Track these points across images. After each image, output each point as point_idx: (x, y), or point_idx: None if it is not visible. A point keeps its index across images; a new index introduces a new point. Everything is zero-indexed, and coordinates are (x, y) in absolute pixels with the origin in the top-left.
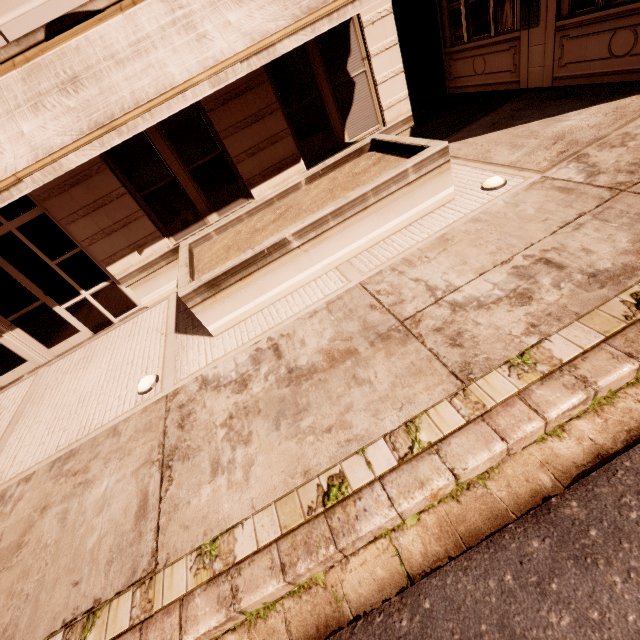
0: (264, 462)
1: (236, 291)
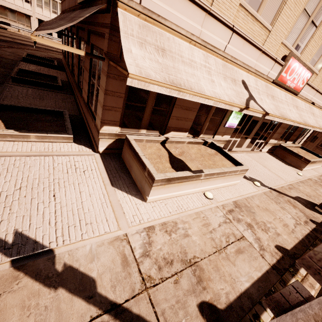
0: None
1: (310, 165)
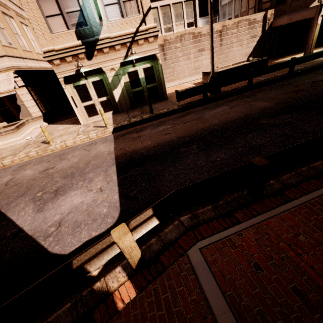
0: None
1: None
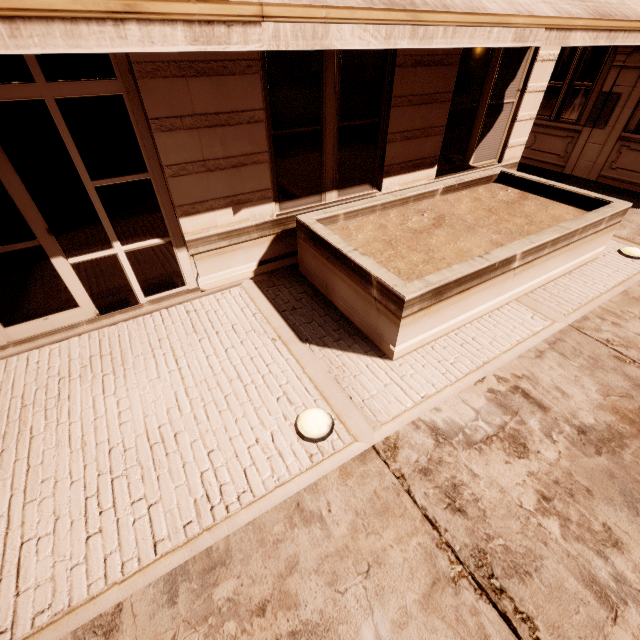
0: None
1: (447, 306)
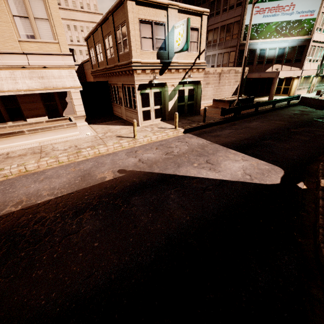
0: None
1: (4, 140)
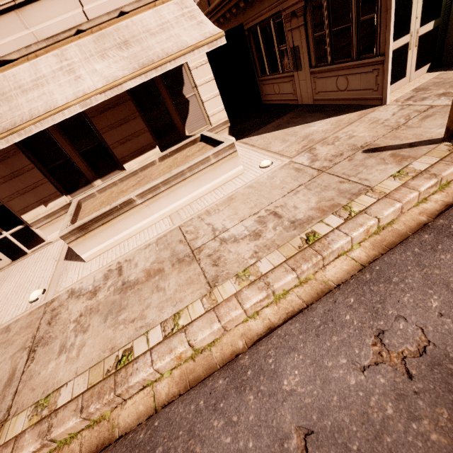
0: (91, 343)
1: (100, 232)
